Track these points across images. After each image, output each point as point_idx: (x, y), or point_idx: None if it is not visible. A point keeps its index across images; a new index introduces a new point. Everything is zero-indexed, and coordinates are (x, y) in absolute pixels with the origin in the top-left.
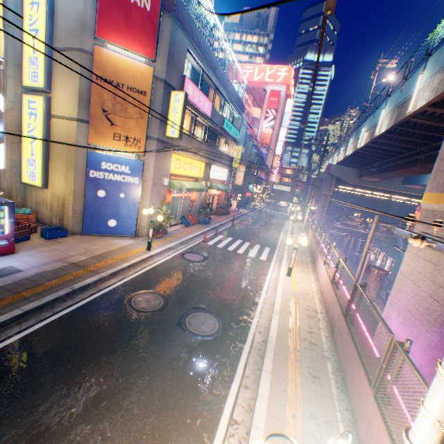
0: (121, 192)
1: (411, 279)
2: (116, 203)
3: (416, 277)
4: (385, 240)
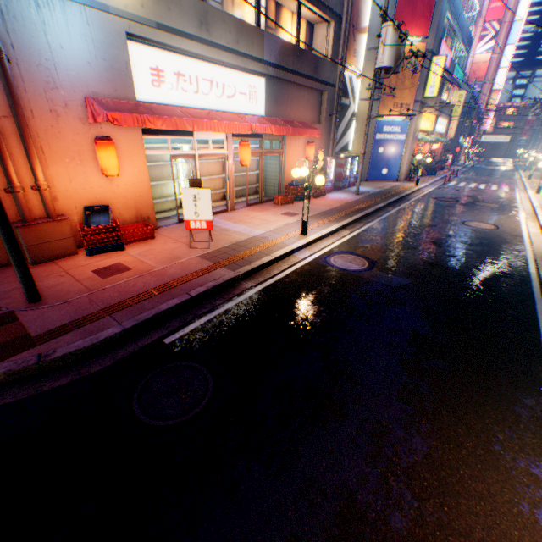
0: (392, 148)
1: None
2: (388, 157)
3: None
4: None
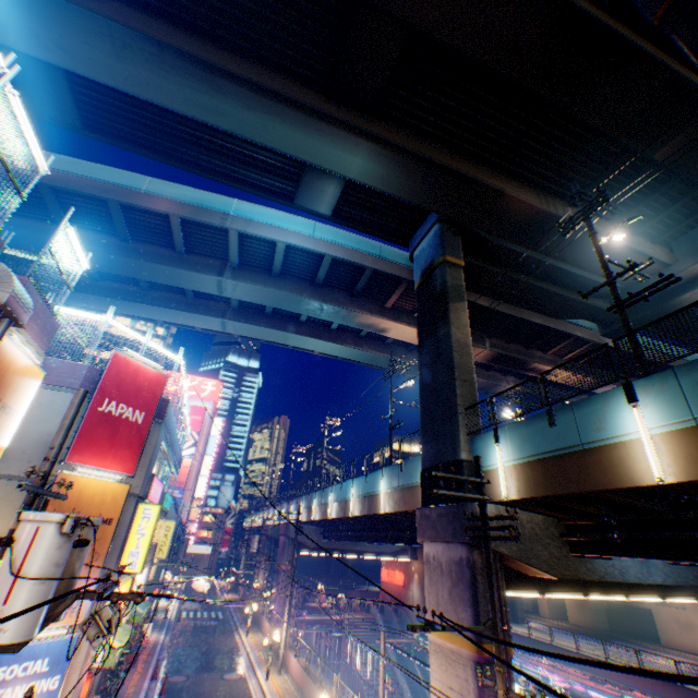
0: None
1: None
2: None
3: None
4: (365, 623)
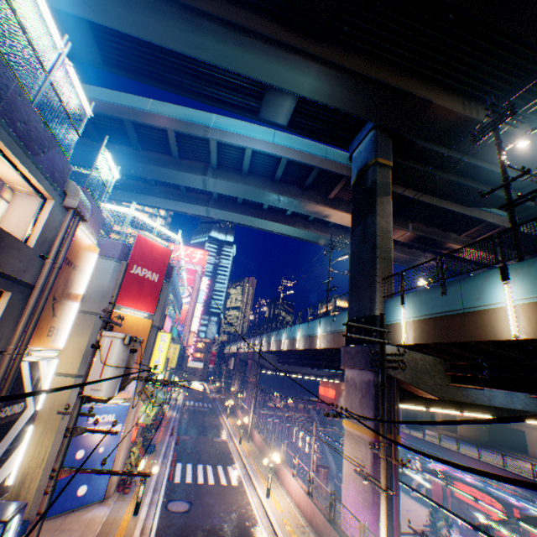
0: (102, 445)
1: (352, 478)
2: (93, 460)
3: (354, 477)
4: (306, 419)
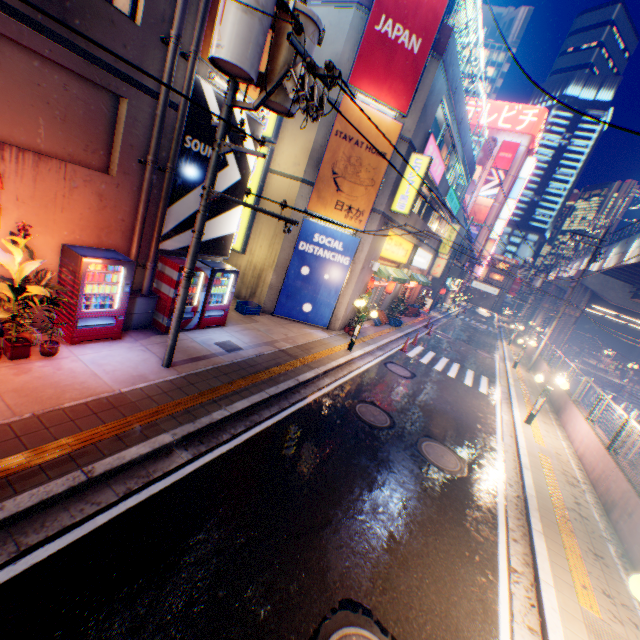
0: (326, 272)
1: None
2: (317, 285)
3: None
4: None
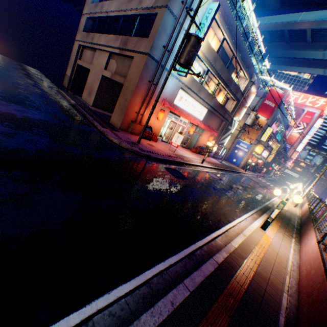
0: (240, 152)
1: None
2: (238, 155)
3: None
4: None
